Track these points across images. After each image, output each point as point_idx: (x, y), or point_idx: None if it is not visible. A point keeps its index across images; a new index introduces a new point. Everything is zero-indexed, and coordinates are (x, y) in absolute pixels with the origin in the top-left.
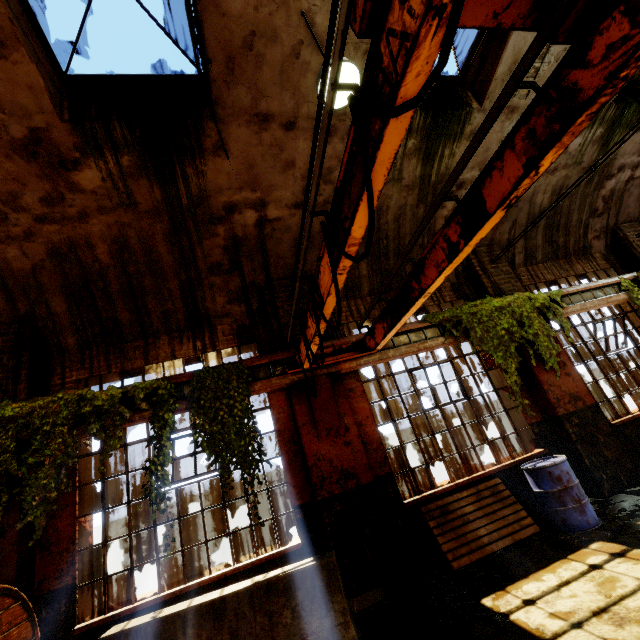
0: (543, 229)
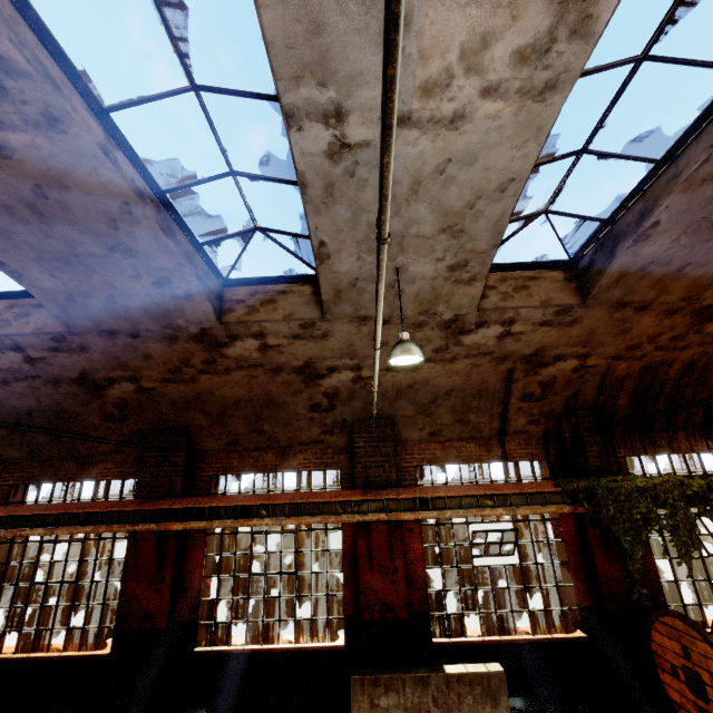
0: None
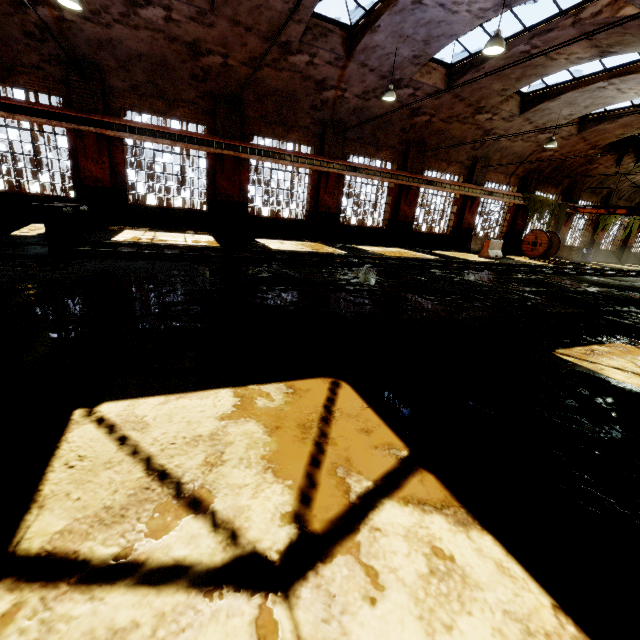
0: (633, 191)
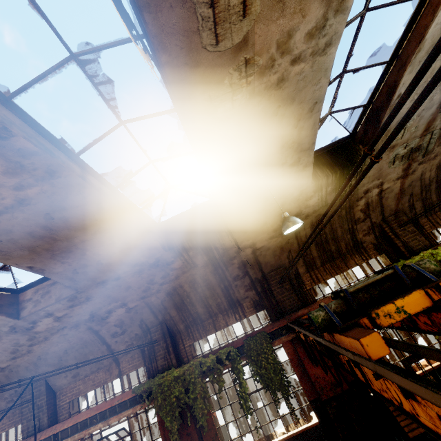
0: (435, 190)
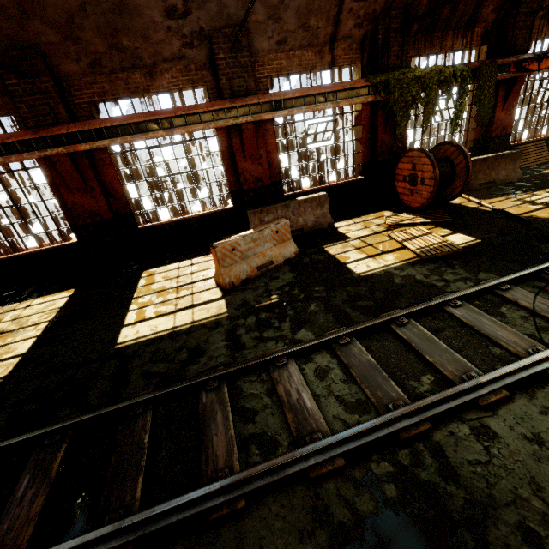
0: None
